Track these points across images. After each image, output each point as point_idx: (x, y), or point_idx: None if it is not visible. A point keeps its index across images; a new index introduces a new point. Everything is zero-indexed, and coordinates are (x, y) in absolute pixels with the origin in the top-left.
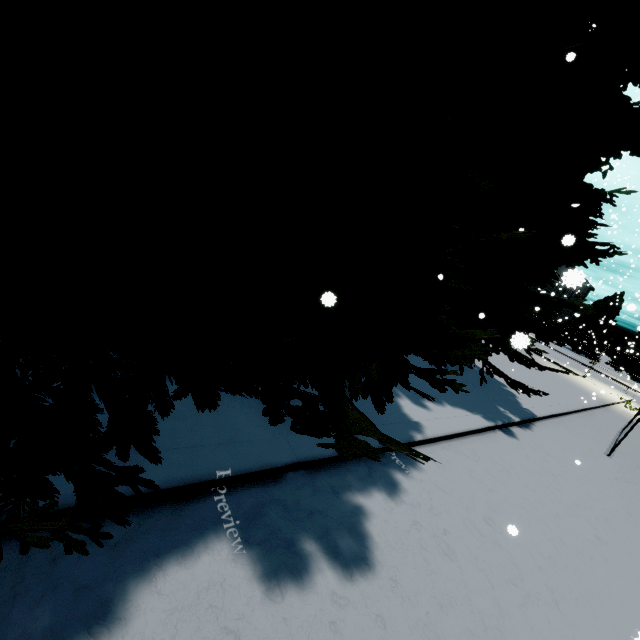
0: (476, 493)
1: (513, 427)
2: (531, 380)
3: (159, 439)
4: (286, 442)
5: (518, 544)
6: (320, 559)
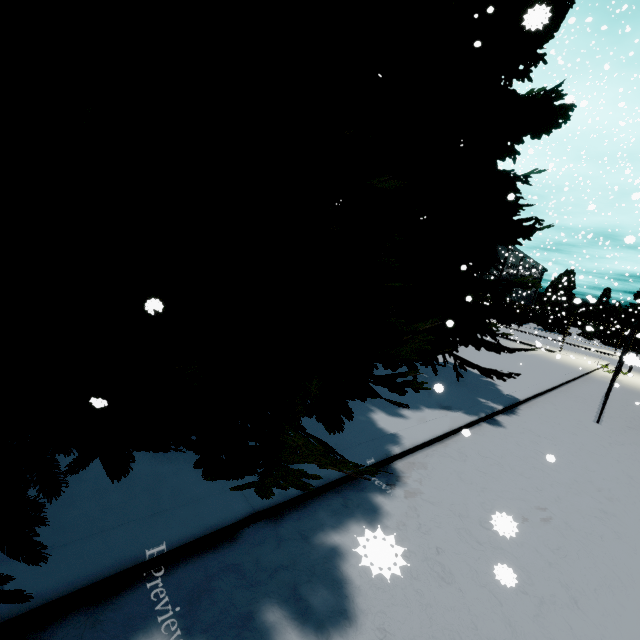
0: (468, 496)
1: (498, 416)
2: (509, 366)
3: (72, 528)
4: (239, 492)
5: (522, 543)
6: (287, 629)
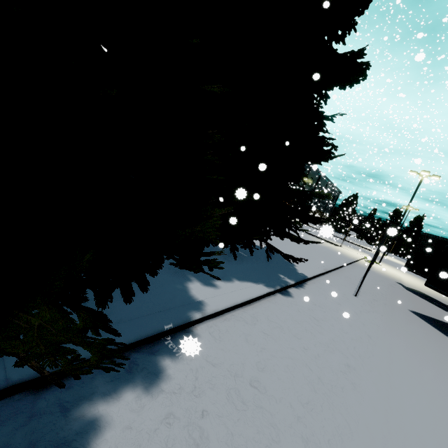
0: (248, 356)
1: (290, 288)
2: (307, 252)
3: None
4: None
5: (280, 399)
6: None
